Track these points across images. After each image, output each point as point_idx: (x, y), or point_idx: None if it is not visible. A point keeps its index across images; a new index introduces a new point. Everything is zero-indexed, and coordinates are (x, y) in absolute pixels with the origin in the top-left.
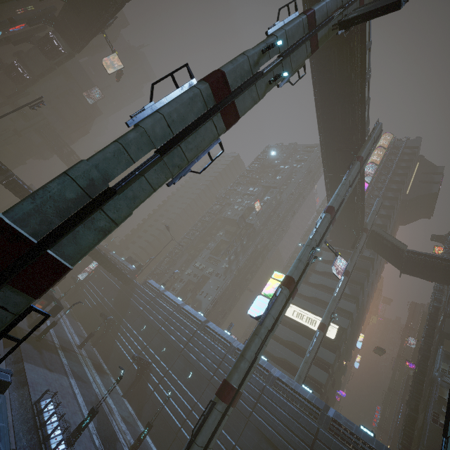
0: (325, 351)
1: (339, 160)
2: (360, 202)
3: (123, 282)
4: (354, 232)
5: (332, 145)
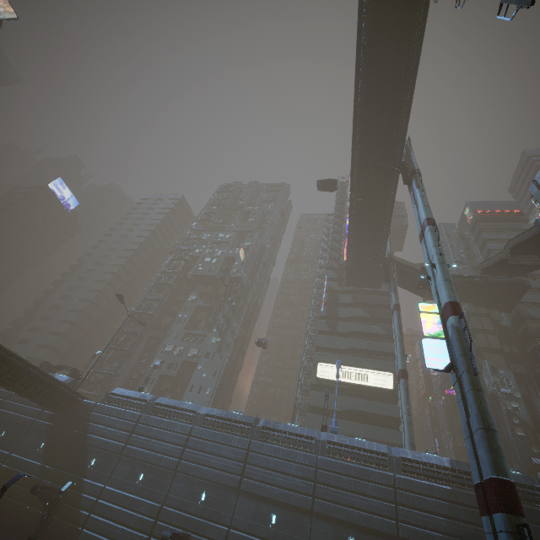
0: (390, 406)
1: (373, 181)
2: (386, 230)
3: (59, 408)
4: (380, 264)
5: (369, 163)
